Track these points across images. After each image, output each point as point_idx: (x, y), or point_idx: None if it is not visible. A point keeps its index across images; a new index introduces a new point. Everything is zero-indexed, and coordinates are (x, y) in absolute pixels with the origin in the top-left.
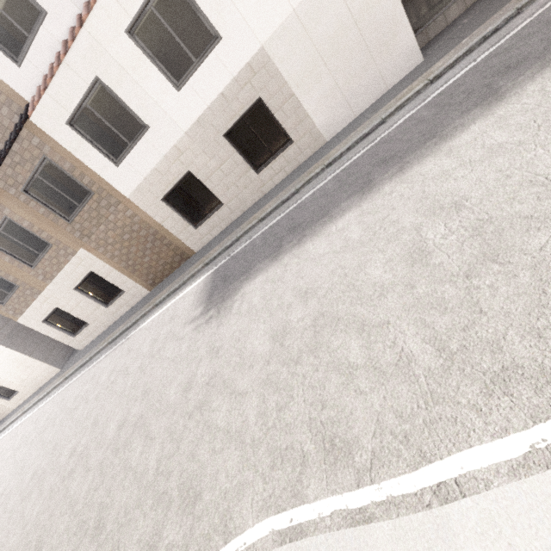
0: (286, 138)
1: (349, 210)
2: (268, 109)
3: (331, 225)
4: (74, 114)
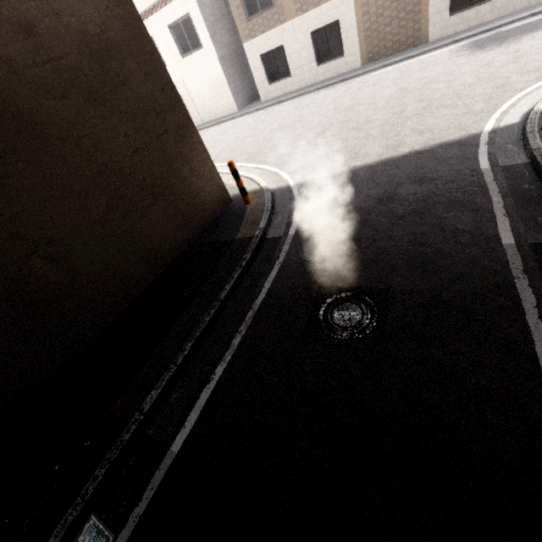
0: None
1: None
2: None
3: None
4: None
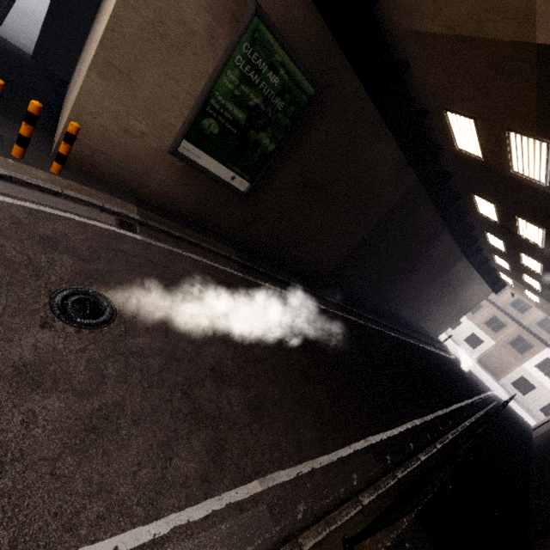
0: None
1: None
2: None
3: None
4: None
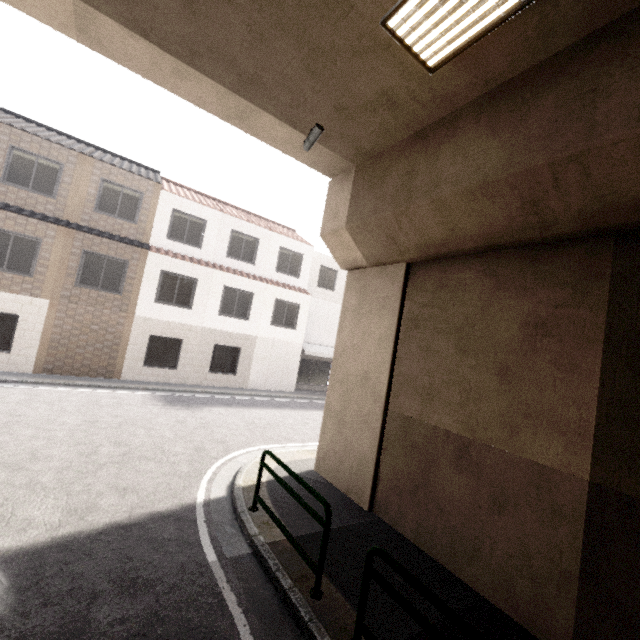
0: (234, 371)
1: (272, 409)
2: (239, 354)
3: (264, 409)
4: (171, 273)
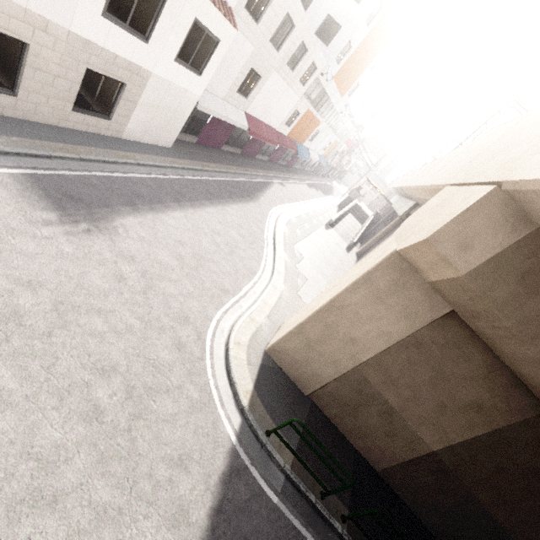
0: (107, 112)
1: (177, 210)
2: (120, 92)
3: (170, 212)
4: None
